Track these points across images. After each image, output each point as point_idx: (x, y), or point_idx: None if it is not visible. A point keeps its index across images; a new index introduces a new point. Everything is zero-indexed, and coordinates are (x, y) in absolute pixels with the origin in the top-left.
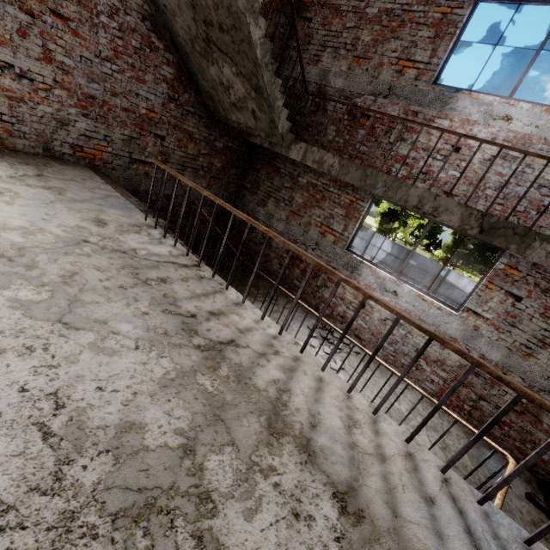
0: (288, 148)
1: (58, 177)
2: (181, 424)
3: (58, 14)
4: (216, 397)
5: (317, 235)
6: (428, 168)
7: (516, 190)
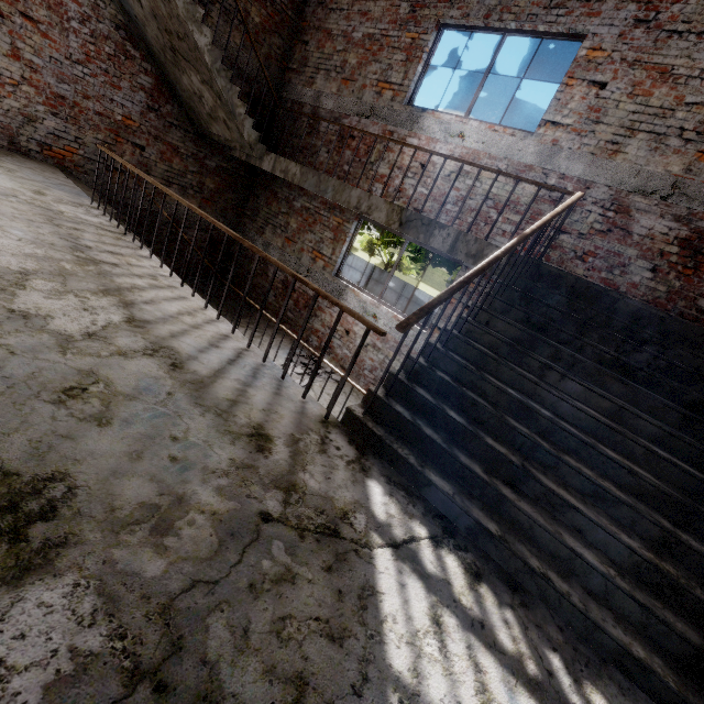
0: (260, 159)
1: (16, 164)
2: (28, 267)
3: (27, 16)
4: (70, 271)
5: (309, 262)
6: (402, 186)
7: (469, 203)
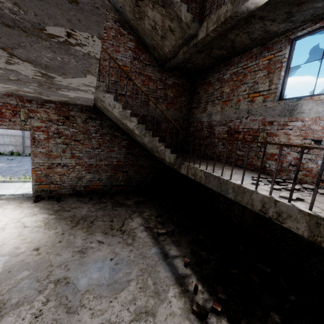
0: (196, 35)
1: None
2: None
3: None
4: None
5: (247, 105)
6: None
7: None
